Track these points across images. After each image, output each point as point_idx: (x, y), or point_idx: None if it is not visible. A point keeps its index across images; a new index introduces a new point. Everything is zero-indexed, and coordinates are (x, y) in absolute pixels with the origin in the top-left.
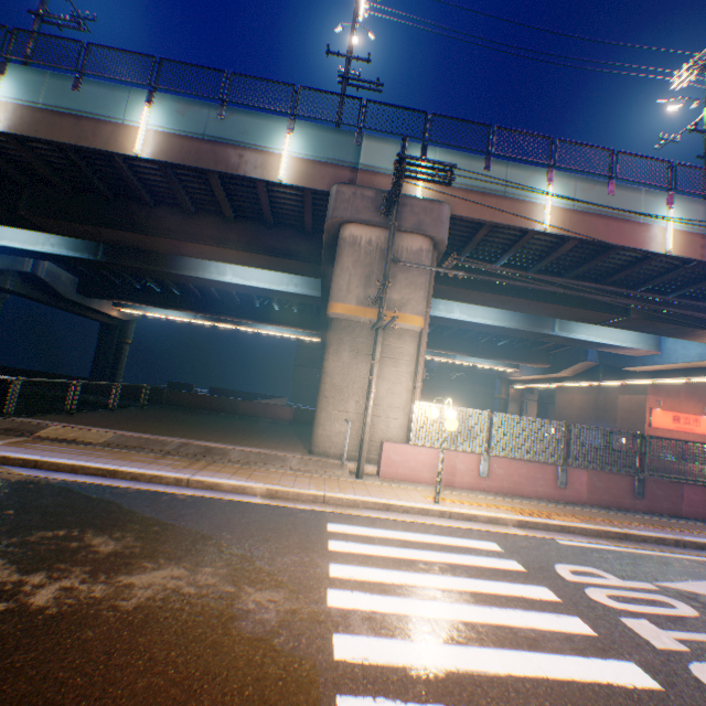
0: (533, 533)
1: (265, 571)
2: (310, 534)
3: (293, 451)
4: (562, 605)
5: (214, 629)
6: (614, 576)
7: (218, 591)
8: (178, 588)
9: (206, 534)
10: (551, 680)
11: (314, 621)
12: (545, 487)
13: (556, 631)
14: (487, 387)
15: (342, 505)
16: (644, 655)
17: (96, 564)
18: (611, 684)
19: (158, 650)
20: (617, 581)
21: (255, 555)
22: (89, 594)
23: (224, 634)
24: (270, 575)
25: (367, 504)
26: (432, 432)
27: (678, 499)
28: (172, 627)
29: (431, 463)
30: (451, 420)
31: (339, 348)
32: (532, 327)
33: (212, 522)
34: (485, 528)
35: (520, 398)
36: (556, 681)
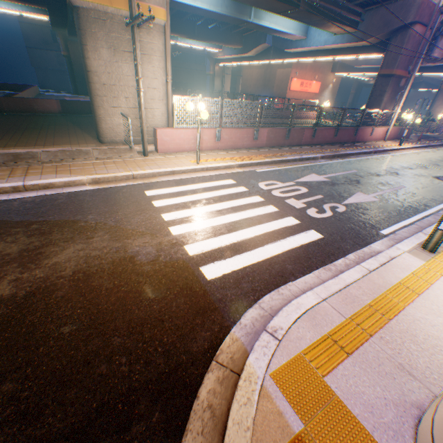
0: (246, 170)
1: (131, 230)
2: (140, 201)
3: (88, 144)
4: (265, 202)
5: (128, 265)
6: (280, 183)
7: (114, 248)
8: (89, 255)
9: (75, 220)
10: (268, 233)
11: (172, 244)
12: (248, 142)
13: (266, 214)
14: (200, 66)
15: (146, 178)
16: (294, 213)
17: (18, 261)
18: (286, 227)
19: (108, 285)
20: (282, 185)
21: (117, 223)
22: (36, 277)
23: (135, 266)
24: (135, 231)
25: (161, 174)
26: (188, 119)
27: (302, 137)
28: (105, 273)
29: (189, 139)
30: (205, 113)
31: (96, 45)
32: (237, 14)
33: (71, 211)
34: (225, 173)
35: (222, 75)
36: (270, 232)
